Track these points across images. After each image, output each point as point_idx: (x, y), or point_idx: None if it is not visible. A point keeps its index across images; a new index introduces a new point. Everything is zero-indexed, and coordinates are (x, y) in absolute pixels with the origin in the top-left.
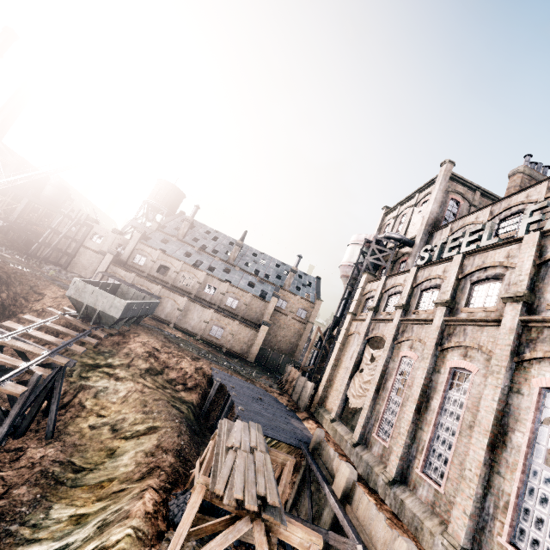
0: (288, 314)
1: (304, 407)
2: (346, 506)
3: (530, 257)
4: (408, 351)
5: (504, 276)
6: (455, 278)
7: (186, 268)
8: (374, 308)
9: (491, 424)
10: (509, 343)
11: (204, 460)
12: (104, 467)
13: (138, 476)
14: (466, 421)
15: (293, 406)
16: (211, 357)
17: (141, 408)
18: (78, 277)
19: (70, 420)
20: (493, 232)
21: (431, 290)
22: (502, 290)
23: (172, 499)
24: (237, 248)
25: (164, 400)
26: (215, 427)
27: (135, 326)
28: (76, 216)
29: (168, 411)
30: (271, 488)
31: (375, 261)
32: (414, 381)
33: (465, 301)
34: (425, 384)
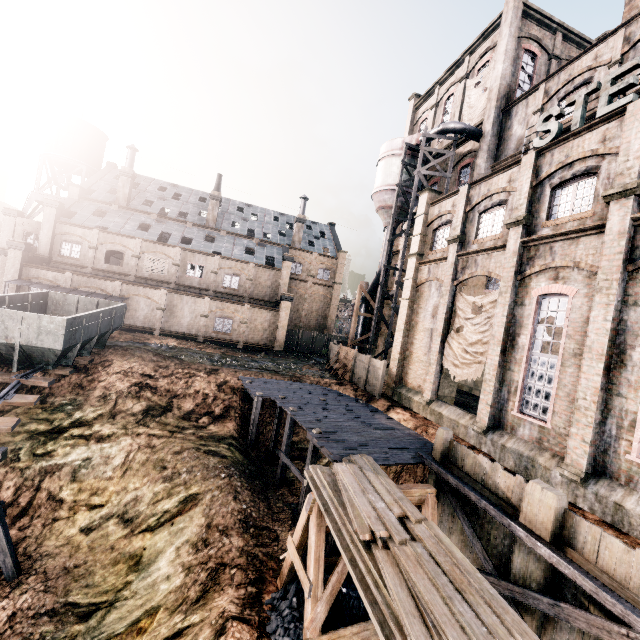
0: (307, 280)
1: (380, 393)
2: (567, 552)
3: None
4: (551, 285)
5: None
6: None
7: (148, 248)
8: (459, 238)
9: None
10: None
11: (308, 548)
12: (132, 593)
13: (197, 591)
14: None
15: (363, 395)
16: (231, 362)
17: (158, 474)
18: None
19: (44, 530)
20: None
21: (574, 182)
22: None
23: (269, 616)
24: (214, 204)
25: (190, 448)
26: (273, 456)
27: (100, 352)
28: None
29: (203, 464)
30: (519, 629)
31: (430, 173)
32: (588, 327)
33: None
34: (614, 328)
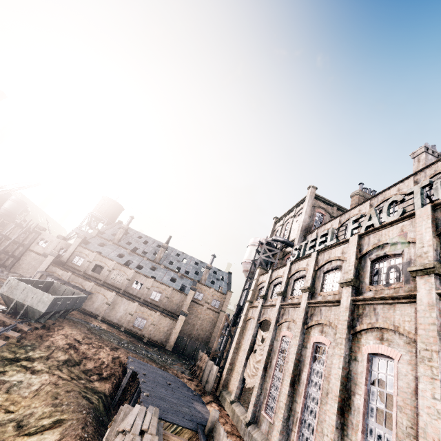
0: (204, 305)
1: (210, 391)
2: None
3: (354, 252)
4: (286, 330)
5: (341, 267)
6: (313, 269)
7: (117, 267)
8: (263, 296)
9: (338, 390)
10: (346, 318)
11: None
12: None
13: None
14: (324, 389)
15: (200, 390)
16: (131, 347)
17: (51, 401)
18: (18, 276)
19: None
20: (334, 235)
21: (301, 280)
22: (341, 278)
23: None
24: (163, 250)
25: (76, 390)
26: None
27: (61, 320)
28: (27, 225)
29: (78, 402)
30: None
31: (266, 258)
32: (289, 356)
33: (320, 287)
34: (297, 359)
